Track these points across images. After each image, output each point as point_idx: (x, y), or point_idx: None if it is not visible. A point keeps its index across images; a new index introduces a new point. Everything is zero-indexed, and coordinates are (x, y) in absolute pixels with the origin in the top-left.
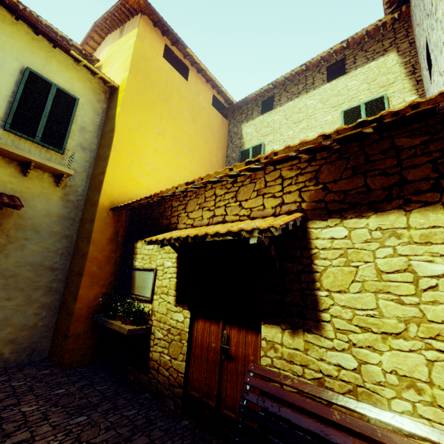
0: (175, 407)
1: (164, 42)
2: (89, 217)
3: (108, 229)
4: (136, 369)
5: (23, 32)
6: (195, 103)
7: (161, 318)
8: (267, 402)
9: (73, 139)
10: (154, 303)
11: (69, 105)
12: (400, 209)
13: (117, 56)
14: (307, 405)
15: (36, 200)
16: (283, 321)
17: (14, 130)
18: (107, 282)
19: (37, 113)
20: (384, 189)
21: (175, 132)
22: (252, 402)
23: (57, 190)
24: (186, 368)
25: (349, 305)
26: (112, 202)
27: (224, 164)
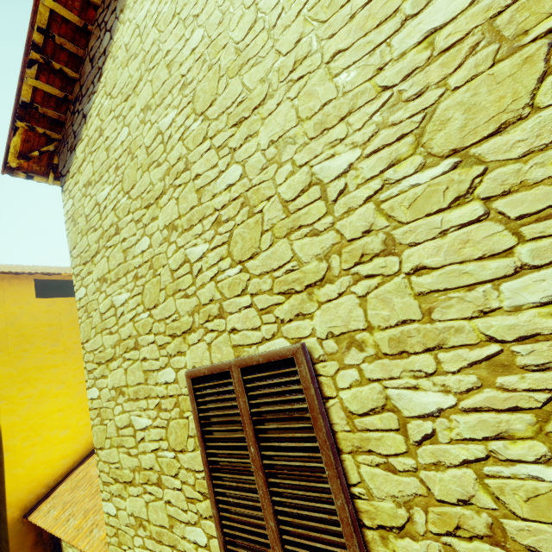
0: None
1: (32, 280)
2: (3, 535)
3: (28, 538)
4: None
5: None
6: None
7: None
8: None
9: None
10: None
11: None
12: None
13: None
14: None
15: None
16: None
17: None
18: None
19: None
20: None
21: (79, 367)
22: None
23: None
24: None
25: None
26: (23, 507)
27: None
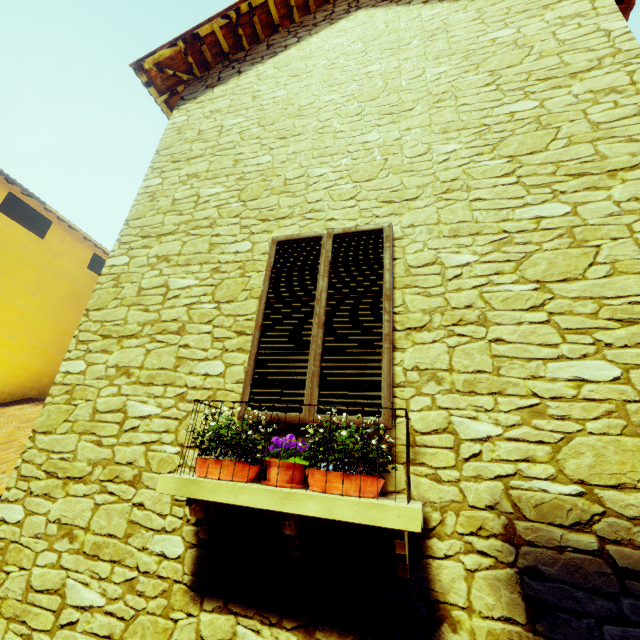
0: None
1: (7, 190)
2: None
3: None
4: None
5: None
6: (51, 267)
7: None
8: None
9: None
10: None
11: None
12: None
13: None
14: None
15: None
16: None
17: None
18: None
19: None
20: None
21: None
22: None
23: None
24: None
25: None
26: None
27: None
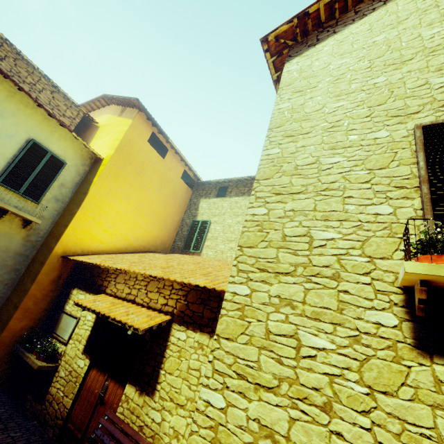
0: (53, 435)
1: (152, 130)
2: (42, 259)
3: (54, 273)
4: (34, 399)
5: (39, 114)
6: (166, 176)
7: (69, 360)
8: (105, 436)
9: (51, 192)
10: (68, 346)
11: (57, 168)
12: (209, 334)
13: (112, 130)
14: (124, 441)
15: (1, 238)
16: (138, 384)
17: (4, 183)
18: (37, 316)
19: (28, 172)
20: (208, 319)
21: (140, 198)
22: (97, 435)
23: (22, 231)
24: (72, 405)
25: (171, 383)
26: (65, 250)
27: (178, 226)
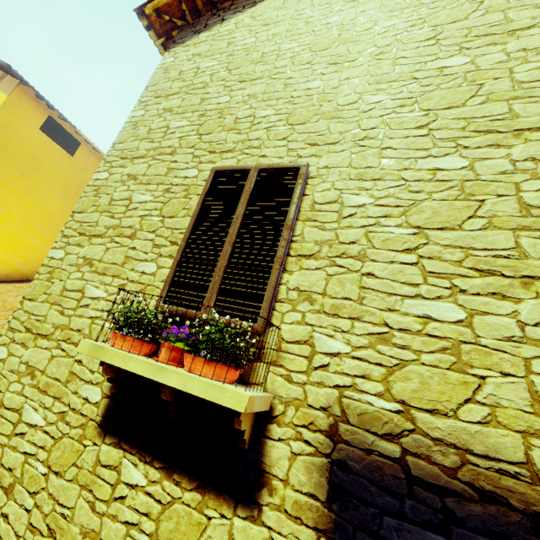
0: None
1: (47, 114)
2: None
3: None
4: None
5: None
6: (77, 179)
7: None
8: None
9: None
10: None
11: None
12: None
13: None
14: None
15: None
16: None
17: None
18: None
19: None
20: None
21: (29, 208)
22: None
23: None
24: None
25: None
26: None
27: None
